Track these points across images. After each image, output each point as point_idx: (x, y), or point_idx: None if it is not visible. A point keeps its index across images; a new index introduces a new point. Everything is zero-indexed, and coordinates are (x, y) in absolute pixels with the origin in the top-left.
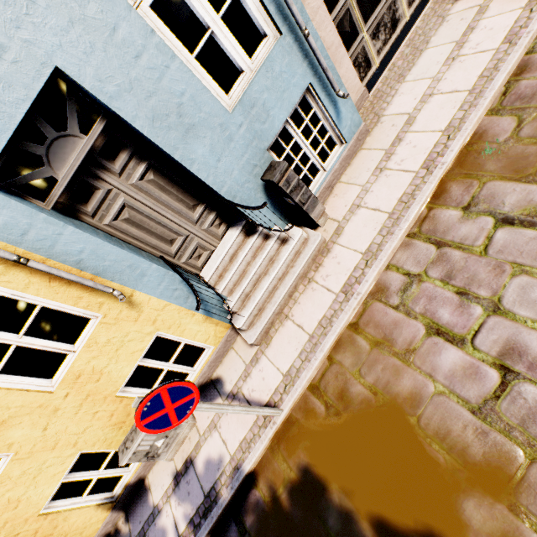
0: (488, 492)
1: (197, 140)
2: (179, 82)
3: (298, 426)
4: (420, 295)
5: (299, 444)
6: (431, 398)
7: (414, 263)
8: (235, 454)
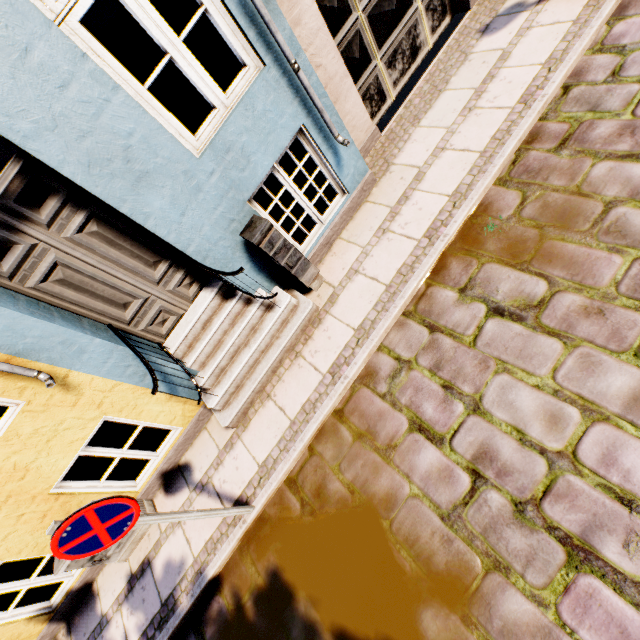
0: (446, 603)
1: (153, 190)
2: (126, 120)
3: (270, 525)
4: (408, 385)
5: (270, 545)
6: (406, 501)
7: (406, 347)
8: (199, 556)
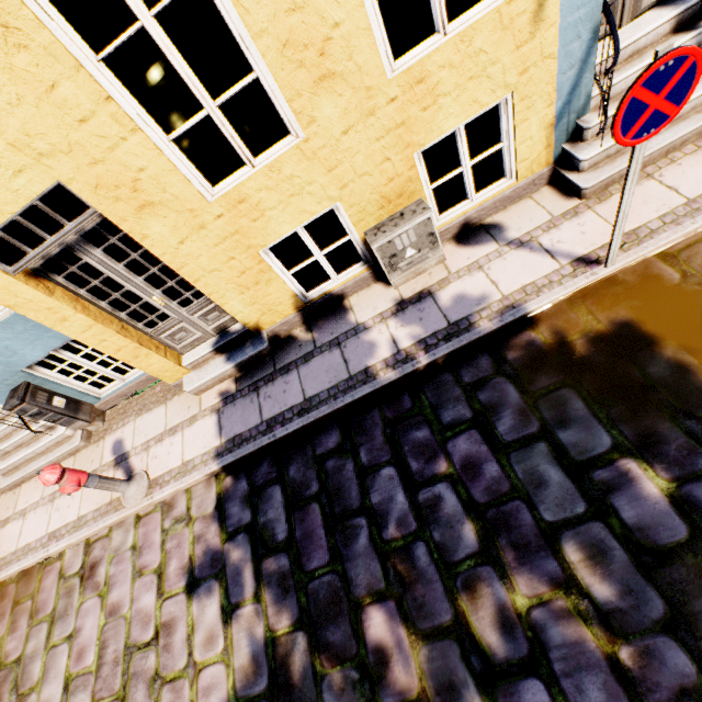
0: None
1: None
2: None
3: (624, 287)
4: None
5: (620, 302)
6: None
7: None
8: (511, 295)
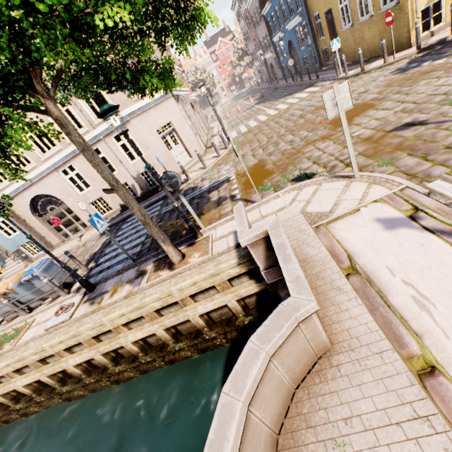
0: None
1: (1, 241)
2: None
3: None
4: None
5: None
6: None
7: None
8: None
